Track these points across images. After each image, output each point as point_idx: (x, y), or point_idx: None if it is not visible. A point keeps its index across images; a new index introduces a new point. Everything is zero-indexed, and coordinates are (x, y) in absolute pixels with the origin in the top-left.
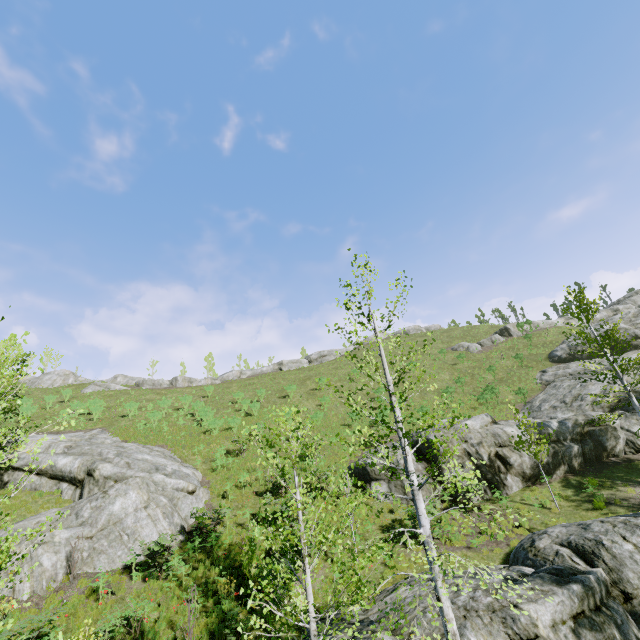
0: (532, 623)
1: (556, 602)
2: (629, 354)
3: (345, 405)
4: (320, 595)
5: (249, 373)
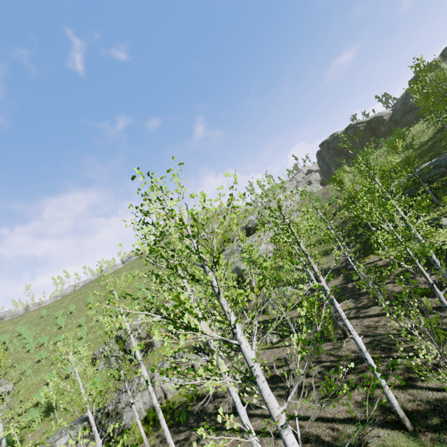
0: (55, 446)
1: (72, 433)
2: (253, 235)
3: (123, 300)
4: (35, 442)
5: (82, 284)
